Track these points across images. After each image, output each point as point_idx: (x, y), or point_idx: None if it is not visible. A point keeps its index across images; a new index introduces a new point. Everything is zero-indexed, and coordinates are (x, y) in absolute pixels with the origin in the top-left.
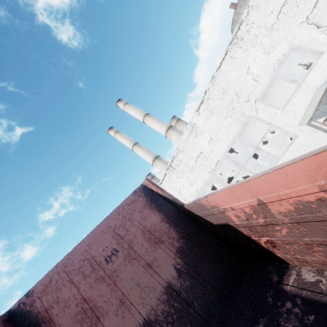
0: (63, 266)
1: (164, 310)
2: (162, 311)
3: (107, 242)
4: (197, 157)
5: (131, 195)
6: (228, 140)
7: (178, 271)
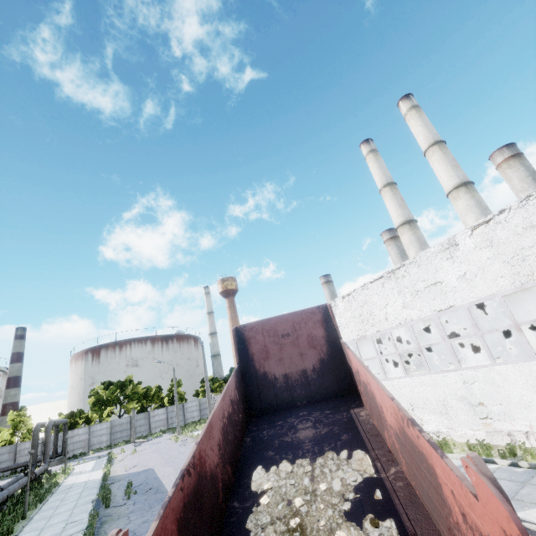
0: (262, 324)
1: (296, 377)
2: (295, 377)
3: (286, 327)
4: (432, 284)
5: (315, 307)
6: (484, 292)
7: (314, 368)
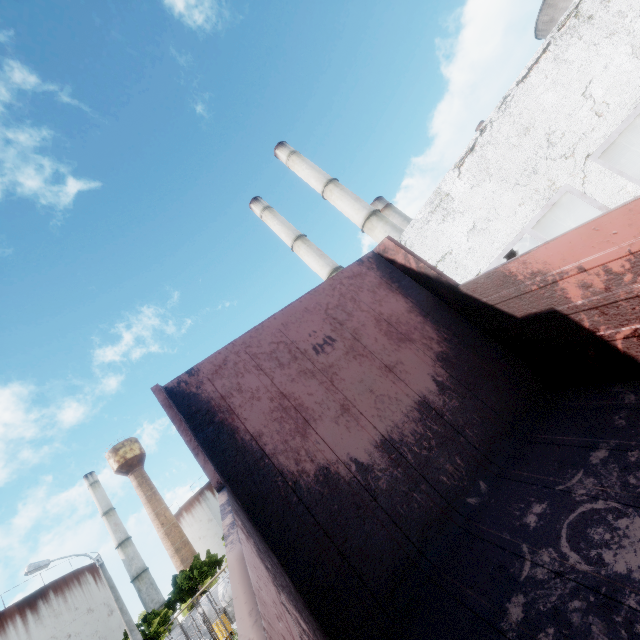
0: (244, 345)
1: (415, 431)
2: (412, 432)
3: (315, 325)
4: (439, 261)
5: (353, 265)
6: (509, 234)
7: (439, 385)
